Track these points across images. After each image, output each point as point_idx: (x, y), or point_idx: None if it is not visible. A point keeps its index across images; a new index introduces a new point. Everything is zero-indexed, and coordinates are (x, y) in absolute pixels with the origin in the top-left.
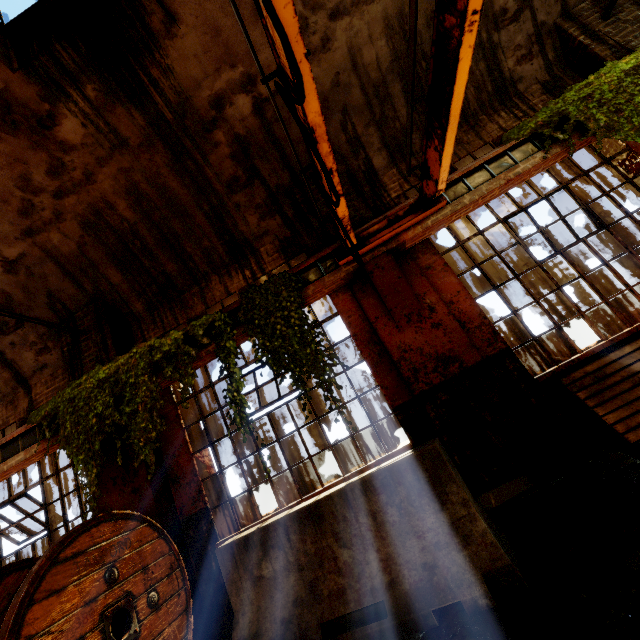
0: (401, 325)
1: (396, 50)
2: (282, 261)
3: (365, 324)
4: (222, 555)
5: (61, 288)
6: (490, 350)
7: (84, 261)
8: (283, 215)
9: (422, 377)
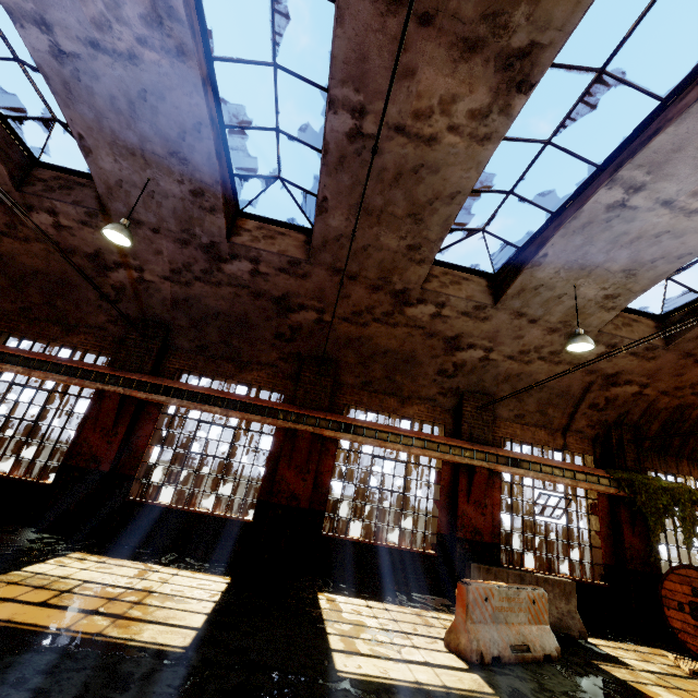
0: None
1: None
2: None
3: None
4: None
5: (634, 413)
6: None
7: (656, 413)
8: None
9: None
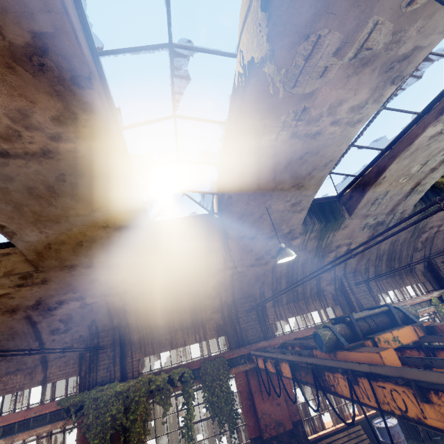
0: (265, 400)
1: (288, 269)
2: (216, 337)
3: (247, 387)
4: None
5: (101, 319)
6: (294, 418)
7: (122, 310)
8: (222, 314)
9: (268, 430)
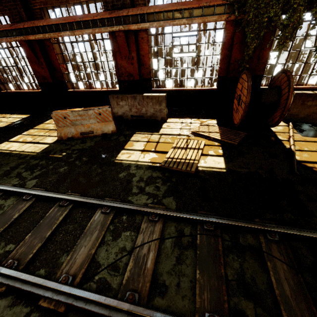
0: None
1: None
2: None
3: None
4: (297, 95)
5: None
6: None
7: None
8: None
9: None
